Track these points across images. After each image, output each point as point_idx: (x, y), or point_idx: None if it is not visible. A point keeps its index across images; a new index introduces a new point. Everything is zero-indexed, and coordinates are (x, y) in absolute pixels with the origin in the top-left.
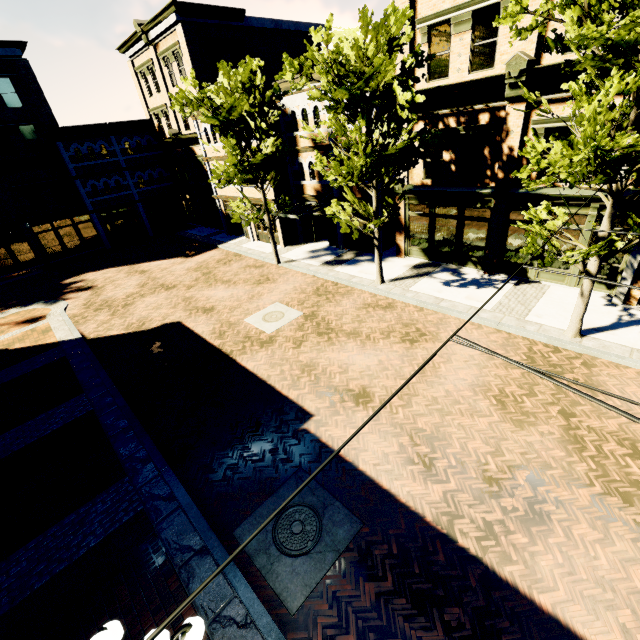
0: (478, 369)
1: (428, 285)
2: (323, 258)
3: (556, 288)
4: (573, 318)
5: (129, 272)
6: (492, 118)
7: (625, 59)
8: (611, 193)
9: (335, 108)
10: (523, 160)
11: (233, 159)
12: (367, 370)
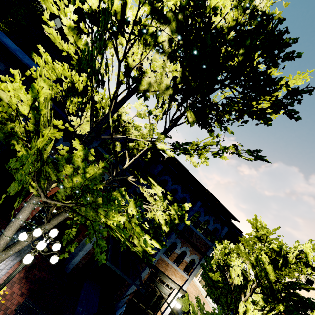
0: None
1: None
2: None
3: None
4: None
5: None
6: None
7: None
8: None
9: None
10: None
11: None
12: None
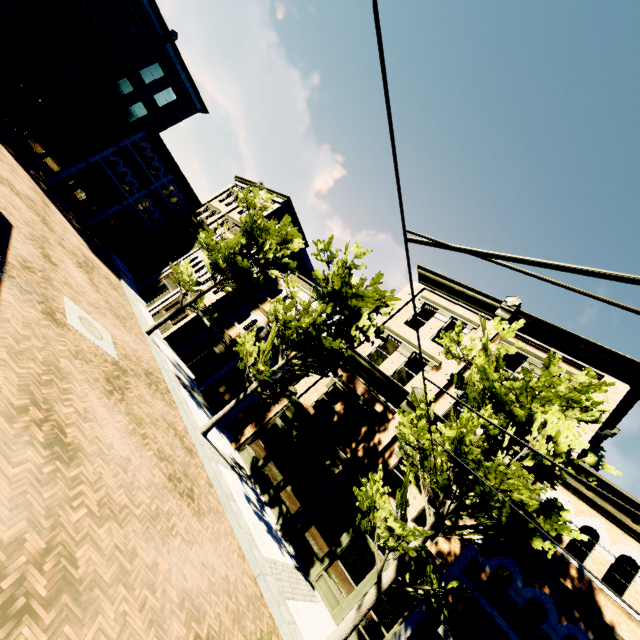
0: (208, 587)
1: (234, 480)
2: (181, 374)
3: (324, 609)
4: (333, 636)
5: (37, 191)
6: (383, 412)
7: (495, 410)
8: (438, 510)
9: (320, 293)
10: (381, 458)
11: (233, 242)
12: (107, 445)
